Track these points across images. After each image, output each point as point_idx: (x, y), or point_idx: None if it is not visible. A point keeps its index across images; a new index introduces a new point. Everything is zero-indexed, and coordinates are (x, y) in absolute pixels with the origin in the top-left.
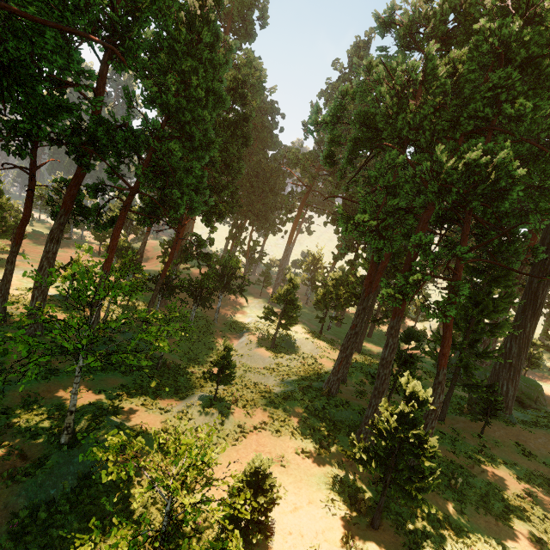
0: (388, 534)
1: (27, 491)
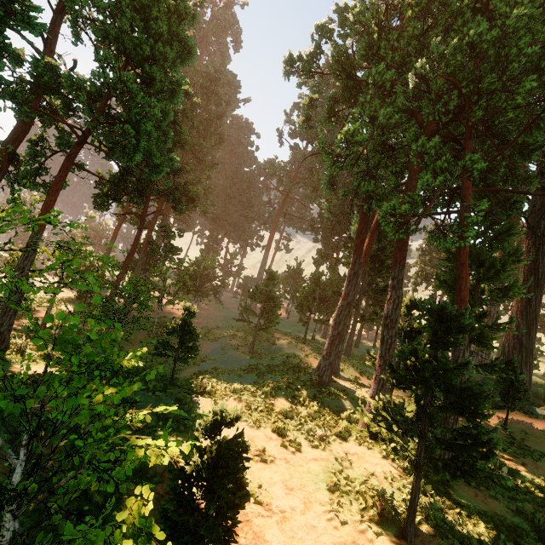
0: None
1: None
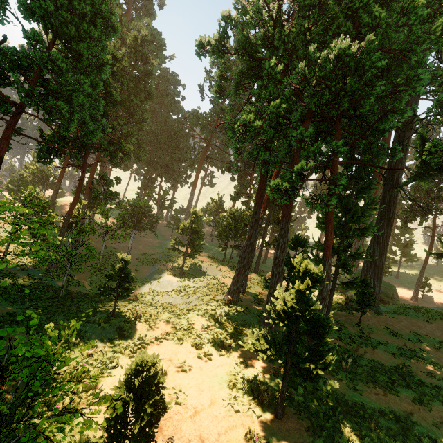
0: (292, 422)
1: None
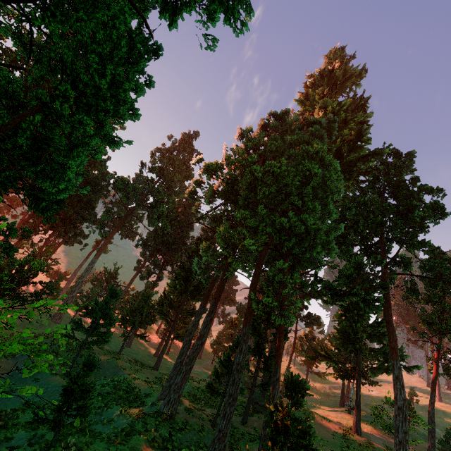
0: None
1: None
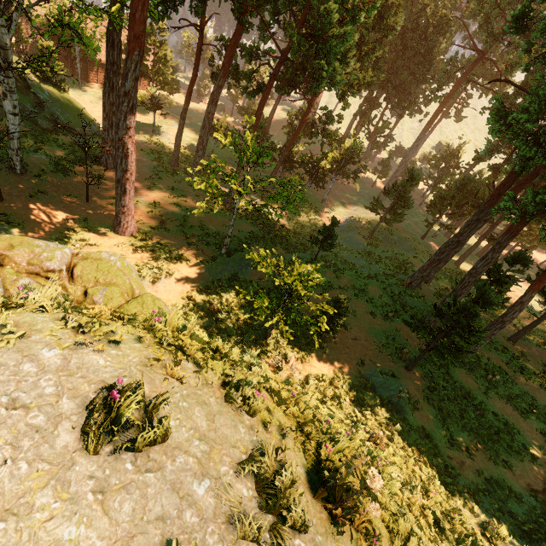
0: (415, 376)
1: (209, 270)
